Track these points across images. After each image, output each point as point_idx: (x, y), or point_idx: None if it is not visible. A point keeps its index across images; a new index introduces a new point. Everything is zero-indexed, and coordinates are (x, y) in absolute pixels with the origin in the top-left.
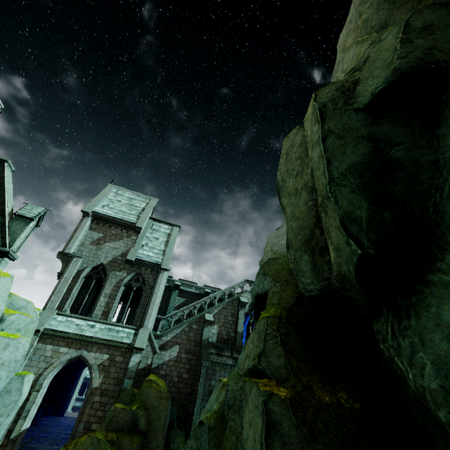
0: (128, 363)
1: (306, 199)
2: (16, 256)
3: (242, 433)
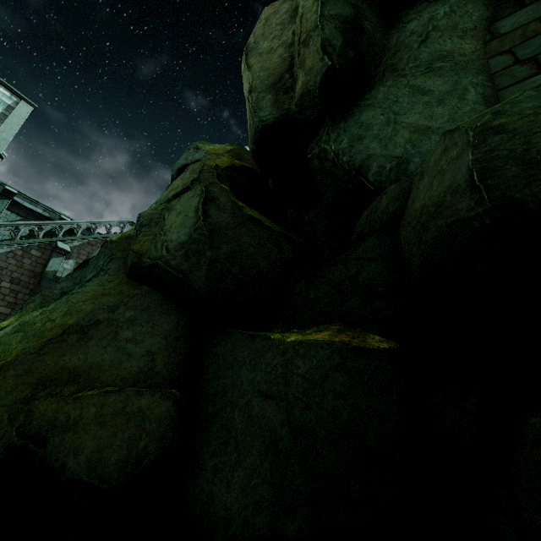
0: None
1: (283, 52)
2: None
3: (163, 229)
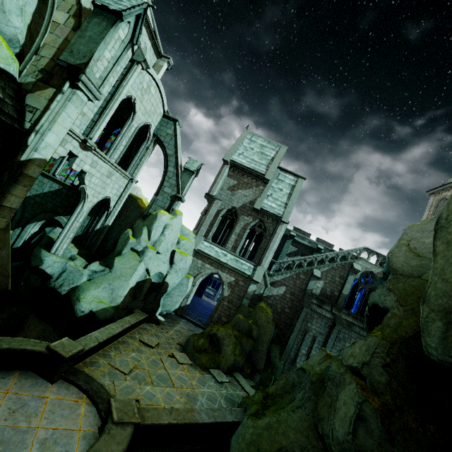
0: (247, 288)
1: None
2: (184, 200)
3: (336, 402)
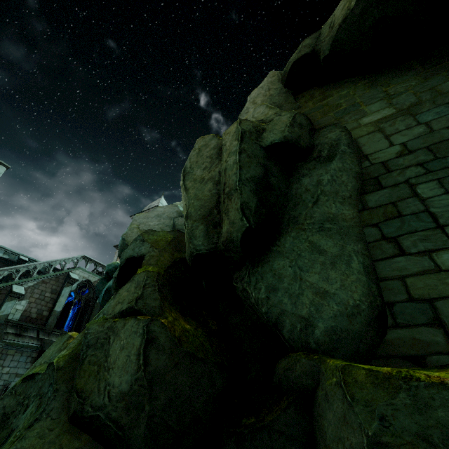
0: None
1: (212, 188)
2: None
3: (107, 360)
